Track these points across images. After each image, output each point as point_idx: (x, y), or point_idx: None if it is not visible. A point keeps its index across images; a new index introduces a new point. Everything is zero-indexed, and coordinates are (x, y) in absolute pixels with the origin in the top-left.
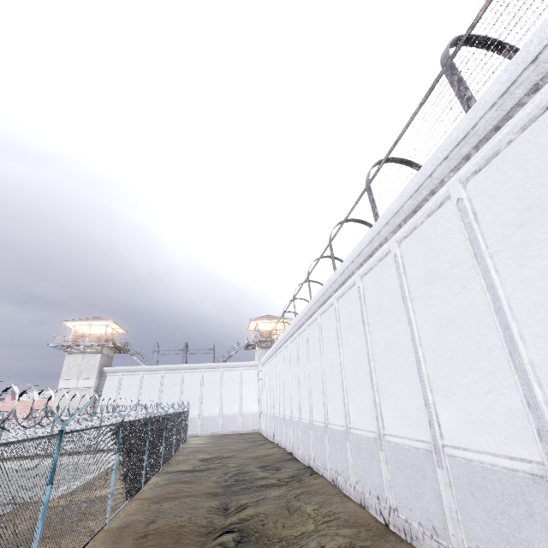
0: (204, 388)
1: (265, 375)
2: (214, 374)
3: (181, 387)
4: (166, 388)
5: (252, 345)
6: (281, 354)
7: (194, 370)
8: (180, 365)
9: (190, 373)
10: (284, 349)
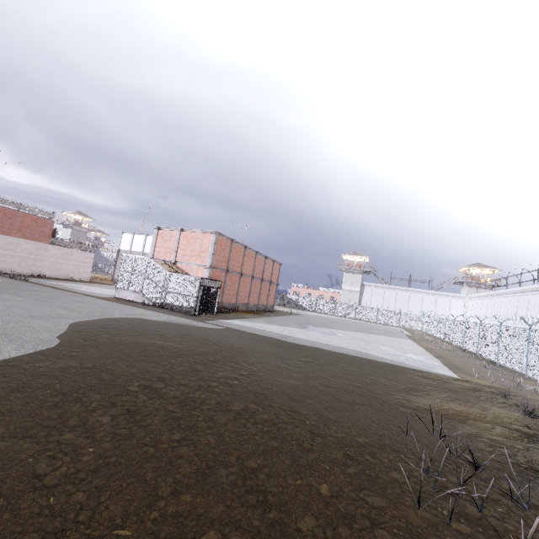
0: (423, 304)
1: (473, 306)
2: (431, 297)
3: (409, 301)
4: (399, 300)
5: (460, 282)
6: (498, 299)
7: (417, 293)
8: (408, 288)
9: (414, 294)
10: (503, 298)
